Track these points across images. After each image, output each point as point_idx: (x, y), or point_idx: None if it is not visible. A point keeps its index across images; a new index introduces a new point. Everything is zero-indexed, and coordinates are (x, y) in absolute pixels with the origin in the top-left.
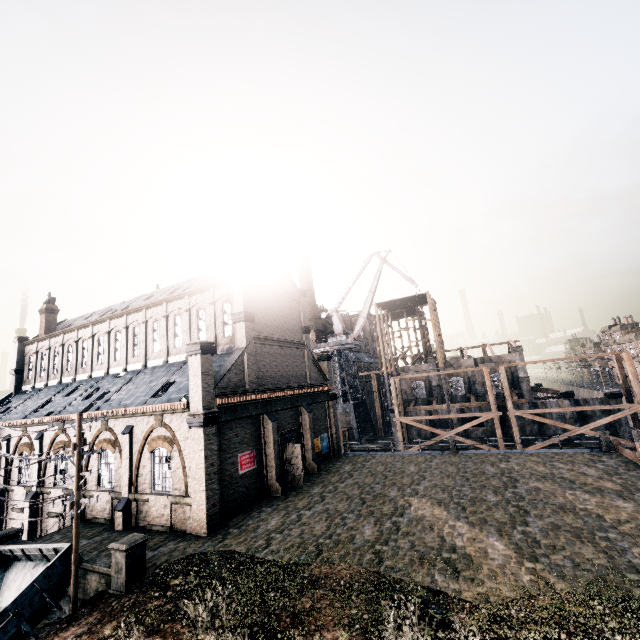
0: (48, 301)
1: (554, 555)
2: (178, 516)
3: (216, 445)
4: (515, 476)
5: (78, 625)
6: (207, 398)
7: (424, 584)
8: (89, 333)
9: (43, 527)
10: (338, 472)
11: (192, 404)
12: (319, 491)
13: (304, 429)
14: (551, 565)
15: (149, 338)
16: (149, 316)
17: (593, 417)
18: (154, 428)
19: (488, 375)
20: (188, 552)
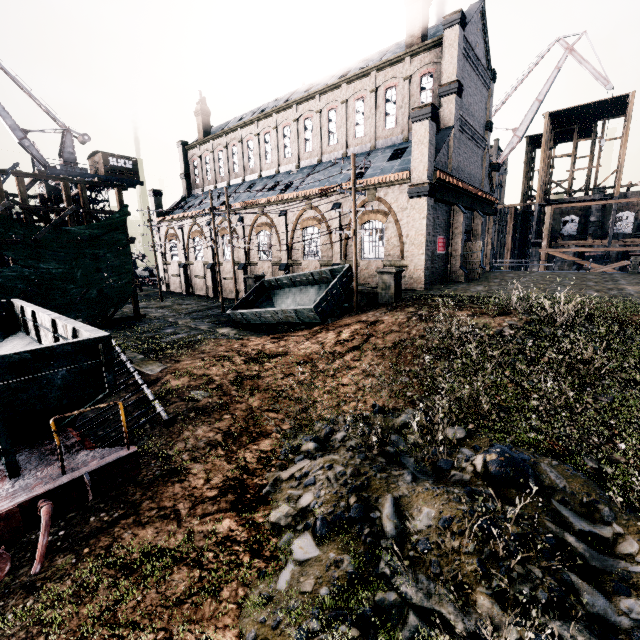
0: (201, 101)
1: None
2: None
3: (432, 218)
4: None
5: (374, 311)
6: (430, 169)
7: None
8: (254, 131)
9: None
10: (505, 276)
11: (414, 175)
12: (501, 281)
13: (474, 234)
14: None
15: (323, 130)
16: (323, 104)
17: None
18: (366, 203)
19: None
20: (420, 293)
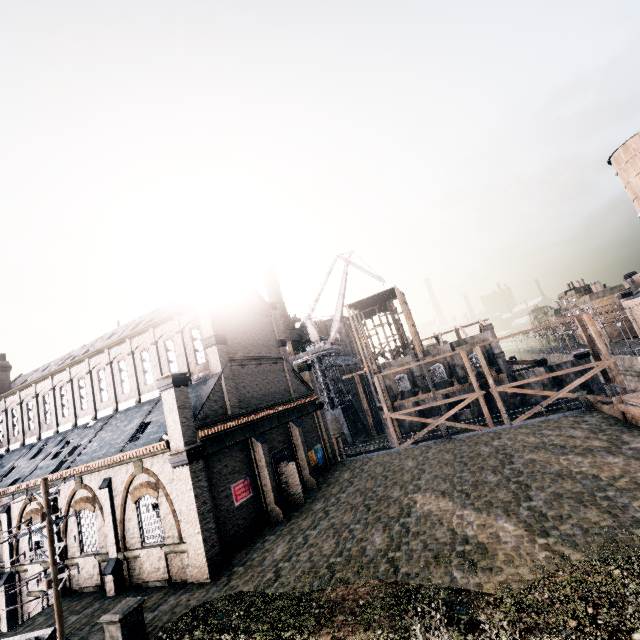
0: None
1: (563, 525)
2: (175, 566)
3: (205, 481)
4: (509, 452)
5: None
6: (188, 433)
7: (444, 585)
8: (49, 385)
9: (24, 610)
10: (338, 482)
11: (172, 442)
12: (322, 506)
13: (296, 445)
14: (562, 536)
15: (116, 379)
16: (113, 356)
17: (568, 380)
18: (135, 476)
19: (466, 357)
20: (192, 604)
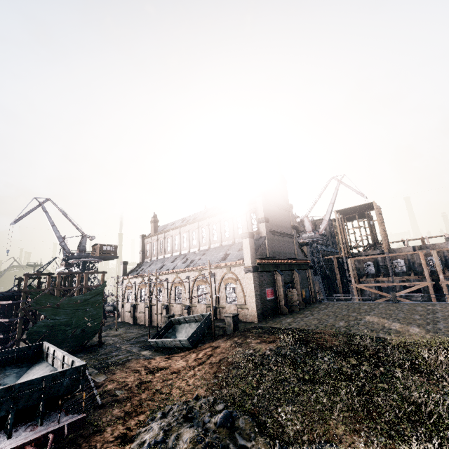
0: (154, 216)
1: (448, 332)
2: (241, 314)
3: (258, 282)
4: (436, 311)
5: (220, 339)
6: (252, 259)
7: (373, 336)
8: (178, 232)
9: None
10: (318, 307)
11: (245, 262)
12: (309, 313)
13: (296, 283)
14: (444, 334)
15: (210, 233)
16: (210, 222)
17: None
18: (226, 274)
19: (423, 256)
20: (252, 325)
